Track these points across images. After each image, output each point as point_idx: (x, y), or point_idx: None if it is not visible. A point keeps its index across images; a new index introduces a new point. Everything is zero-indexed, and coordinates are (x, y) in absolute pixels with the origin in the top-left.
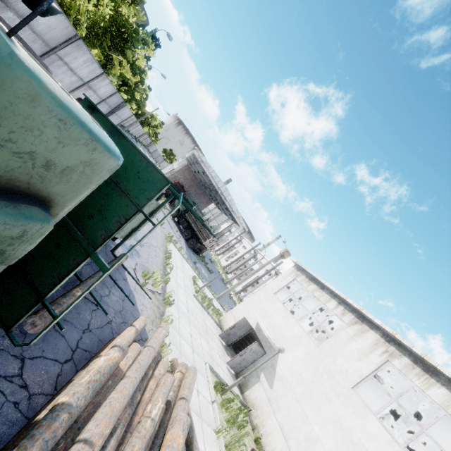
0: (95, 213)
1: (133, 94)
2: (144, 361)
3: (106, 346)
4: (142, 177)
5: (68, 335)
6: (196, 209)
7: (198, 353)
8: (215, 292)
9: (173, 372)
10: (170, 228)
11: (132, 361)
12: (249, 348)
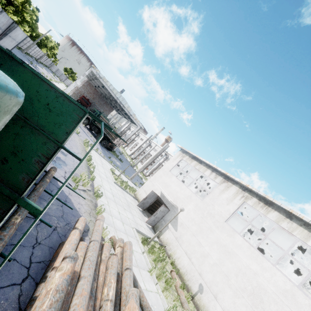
0: (8, 156)
1: (22, 16)
2: (93, 256)
3: (57, 252)
4: (54, 110)
5: (19, 257)
6: (103, 117)
7: (126, 223)
8: (128, 176)
9: (114, 246)
10: (85, 135)
11: (82, 259)
12: (159, 210)
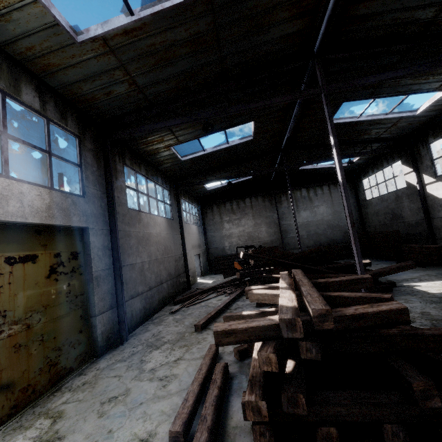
0: None
1: None
2: None
3: None
4: None
5: None
6: None
7: None
8: None
9: None
10: None
11: None
12: None
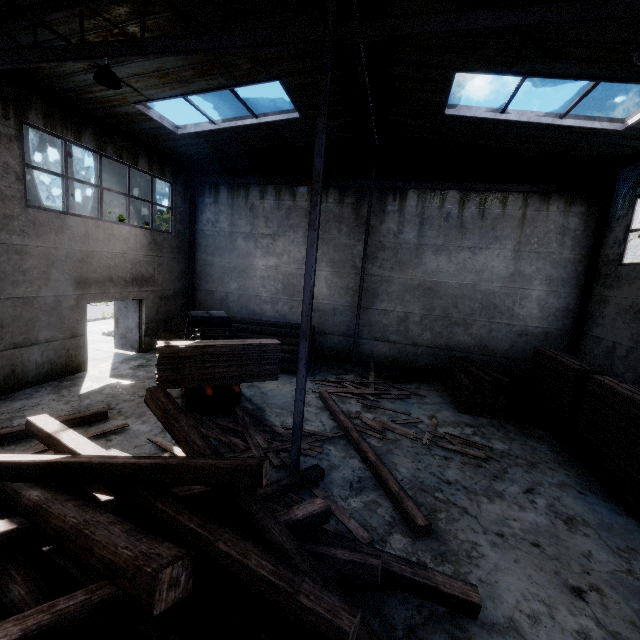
0: None
1: None
2: None
3: None
4: None
5: None
6: None
7: None
8: None
9: None
10: None
11: None
12: None
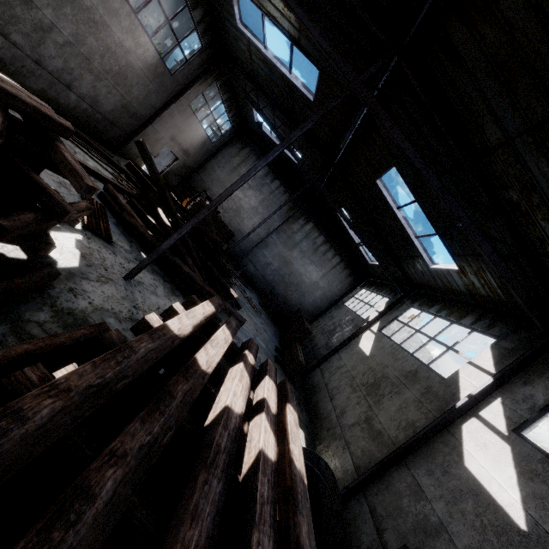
0: None
1: None
2: None
3: None
4: None
5: None
6: None
7: None
8: None
9: None
10: None
11: None
12: None
